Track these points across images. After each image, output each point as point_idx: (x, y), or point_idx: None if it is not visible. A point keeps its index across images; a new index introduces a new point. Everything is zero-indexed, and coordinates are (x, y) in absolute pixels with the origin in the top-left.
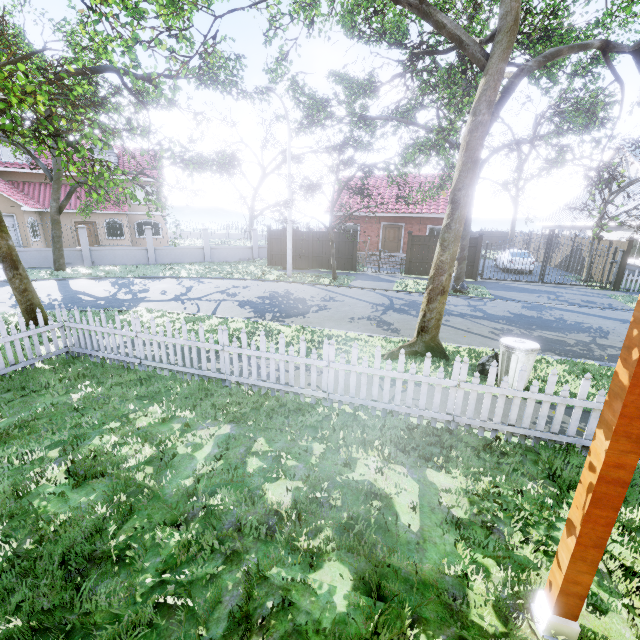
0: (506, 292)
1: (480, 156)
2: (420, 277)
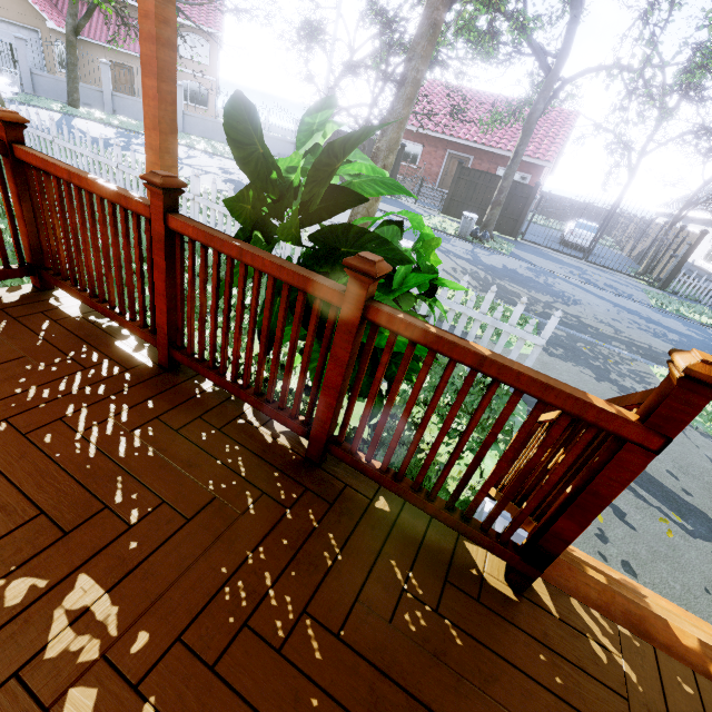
0: (531, 255)
1: (441, 20)
2: (457, 220)
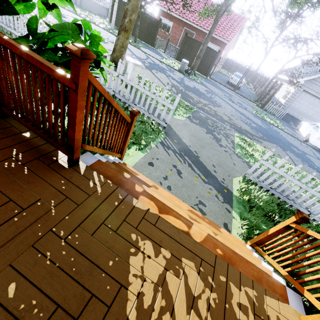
0: (210, 85)
1: None
2: None
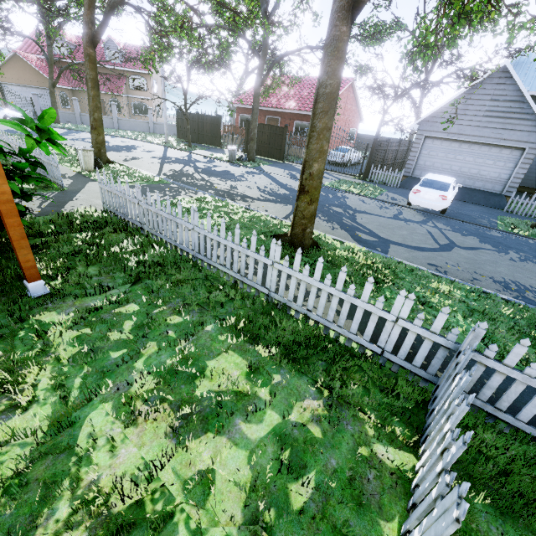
0: (273, 167)
1: (91, 53)
2: None
